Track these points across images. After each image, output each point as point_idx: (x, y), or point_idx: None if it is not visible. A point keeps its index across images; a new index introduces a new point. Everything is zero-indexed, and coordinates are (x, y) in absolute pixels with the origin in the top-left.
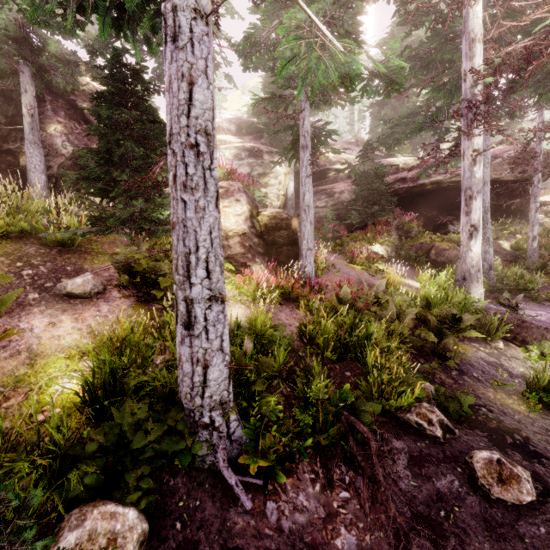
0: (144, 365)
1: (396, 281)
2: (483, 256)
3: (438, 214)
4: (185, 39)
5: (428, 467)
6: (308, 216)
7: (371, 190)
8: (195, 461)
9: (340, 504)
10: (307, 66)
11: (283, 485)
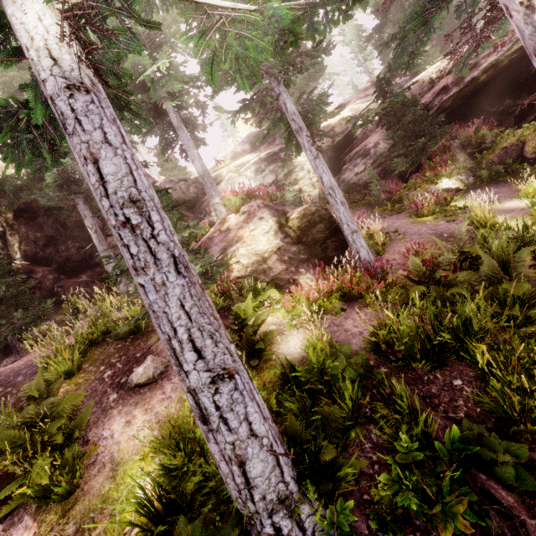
0: (203, 453)
1: (486, 216)
2: None
3: (514, 100)
4: (71, 122)
5: None
6: (336, 198)
7: (408, 124)
8: None
9: None
10: (233, 54)
11: None
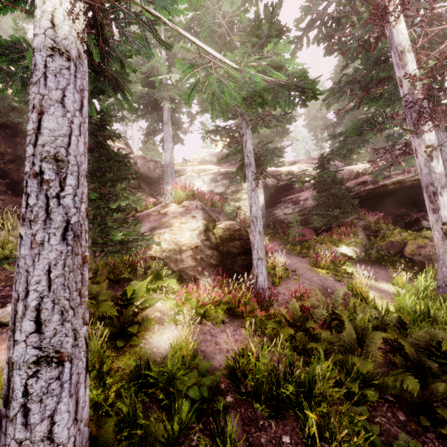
0: None
1: (362, 289)
2: None
3: (408, 211)
4: (39, 74)
5: None
6: (257, 227)
7: (332, 195)
8: None
9: None
10: (212, 91)
11: None
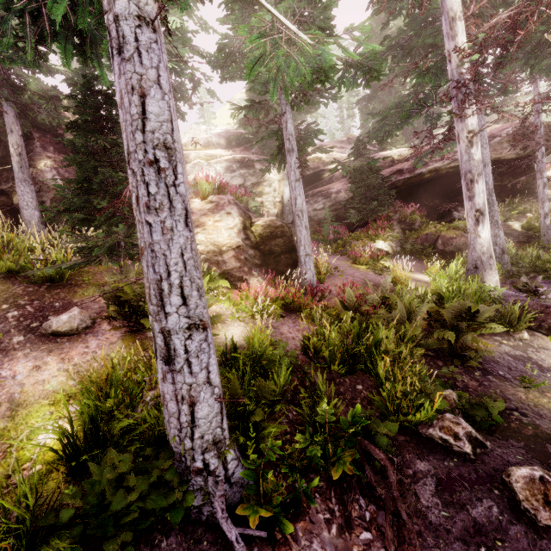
0: (133, 404)
1: (403, 278)
2: (493, 240)
3: (441, 202)
4: (131, 49)
5: (460, 491)
6: (303, 221)
7: (368, 186)
8: (191, 513)
9: (361, 548)
10: (276, 65)
11: (293, 532)
